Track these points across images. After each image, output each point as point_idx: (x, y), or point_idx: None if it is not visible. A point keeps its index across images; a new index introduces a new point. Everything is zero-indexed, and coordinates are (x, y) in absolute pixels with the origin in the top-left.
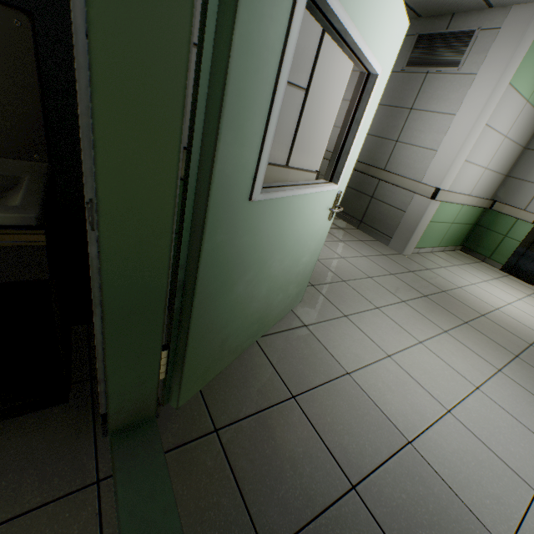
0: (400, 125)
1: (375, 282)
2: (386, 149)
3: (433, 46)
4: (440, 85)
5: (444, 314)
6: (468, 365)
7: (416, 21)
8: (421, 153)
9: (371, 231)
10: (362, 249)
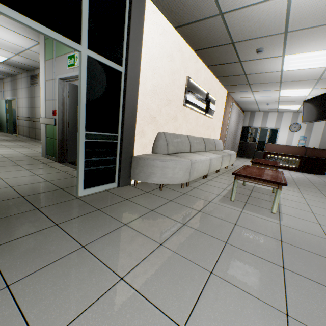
0: (34, 102)
1: (4, 146)
2: (34, 111)
3: (33, 79)
4: (37, 89)
5: (24, 148)
6: (4, 151)
7: (29, 72)
8: (39, 109)
9: (38, 140)
10: (21, 143)
